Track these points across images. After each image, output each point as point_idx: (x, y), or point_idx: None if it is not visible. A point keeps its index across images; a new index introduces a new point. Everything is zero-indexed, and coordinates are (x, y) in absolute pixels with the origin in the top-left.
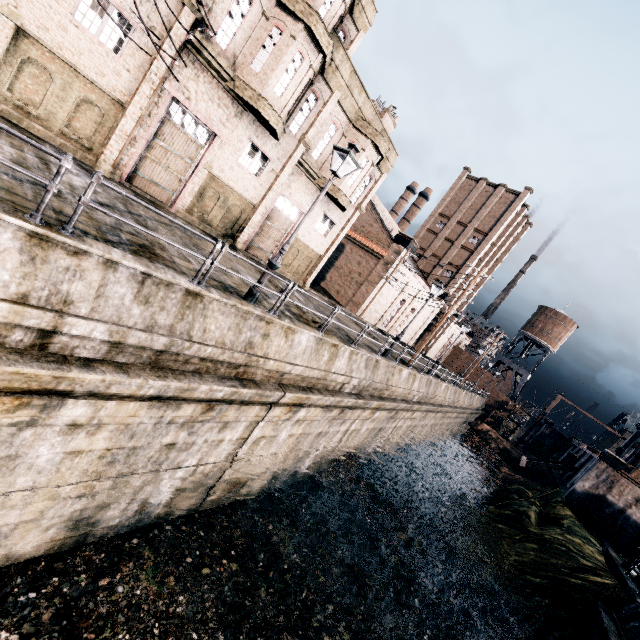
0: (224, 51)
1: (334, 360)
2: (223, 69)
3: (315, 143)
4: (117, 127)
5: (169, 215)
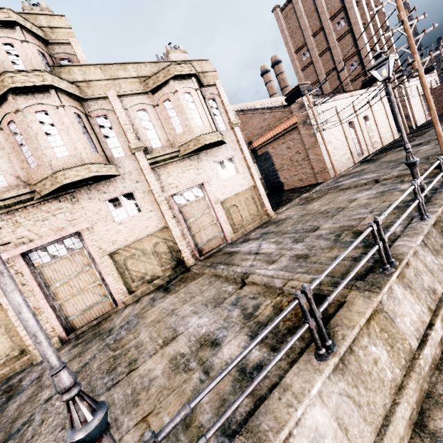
0: (7, 185)
1: (395, 330)
2: (18, 196)
3: (145, 139)
4: (12, 322)
5: (110, 324)
